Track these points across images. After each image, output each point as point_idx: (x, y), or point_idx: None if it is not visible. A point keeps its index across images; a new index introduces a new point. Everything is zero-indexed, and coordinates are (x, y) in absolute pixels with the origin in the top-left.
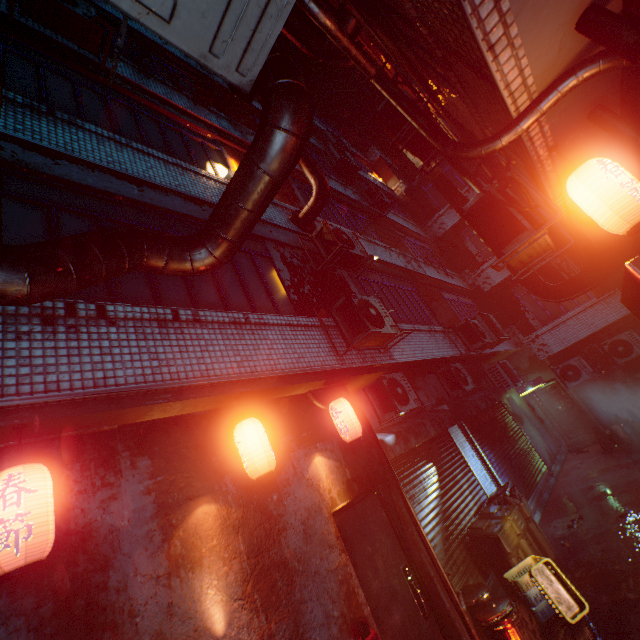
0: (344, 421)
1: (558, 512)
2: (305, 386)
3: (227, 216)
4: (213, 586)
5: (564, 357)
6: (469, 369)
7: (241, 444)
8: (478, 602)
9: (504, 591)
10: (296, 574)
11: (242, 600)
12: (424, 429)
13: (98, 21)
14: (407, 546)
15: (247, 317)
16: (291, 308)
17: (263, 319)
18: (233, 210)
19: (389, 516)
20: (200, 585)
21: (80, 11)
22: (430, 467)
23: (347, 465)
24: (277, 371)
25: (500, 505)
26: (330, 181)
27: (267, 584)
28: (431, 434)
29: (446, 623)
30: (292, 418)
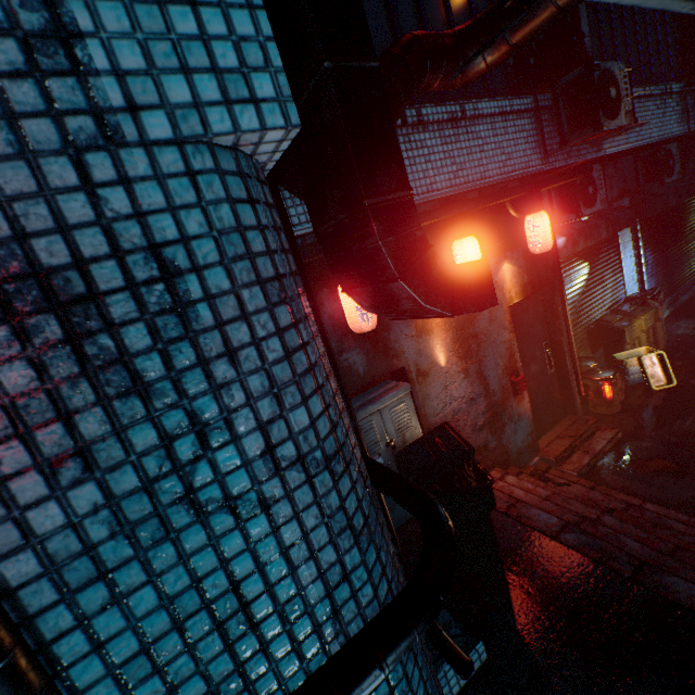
0: (539, 236)
1: (689, 315)
2: (510, 198)
3: (528, 18)
4: (438, 344)
5: None
6: (681, 145)
7: (461, 258)
8: (585, 368)
9: (604, 362)
10: (482, 342)
11: (453, 352)
12: (596, 232)
13: None
14: (551, 331)
15: (463, 110)
16: (503, 81)
17: (477, 110)
18: (541, 11)
19: (545, 310)
20: (432, 343)
21: None
22: (584, 267)
23: (526, 272)
24: (486, 181)
25: (637, 306)
26: None
27: (466, 346)
28: (601, 237)
29: (562, 377)
30: (490, 229)
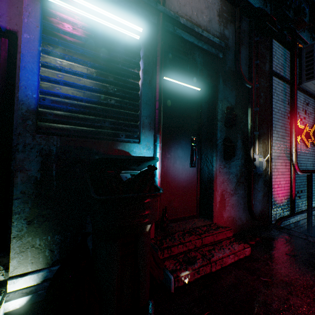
0: None
1: None
2: None
3: None
4: None
5: None
6: None
7: None
8: None
9: None
10: None
11: None
12: None
13: (309, 24)
14: None
15: None
16: None
17: None
18: None
19: None
20: None
21: (306, 19)
22: None
23: None
24: None
25: None
26: None
27: None
28: None
29: None
30: None
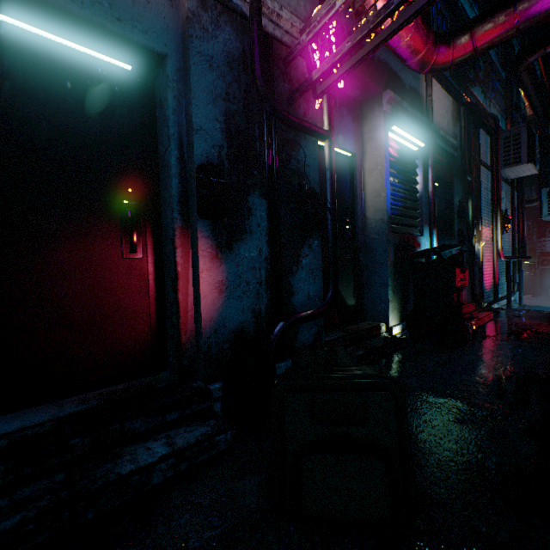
0: None
1: None
2: None
3: None
4: None
5: (548, 255)
6: None
7: None
8: None
9: None
10: None
11: None
12: None
13: (484, 80)
14: None
15: None
16: None
17: None
18: None
19: None
20: None
21: (481, 74)
22: None
23: None
24: None
25: None
26: (502, 121)
27: None
28: None
29: None
30: None
